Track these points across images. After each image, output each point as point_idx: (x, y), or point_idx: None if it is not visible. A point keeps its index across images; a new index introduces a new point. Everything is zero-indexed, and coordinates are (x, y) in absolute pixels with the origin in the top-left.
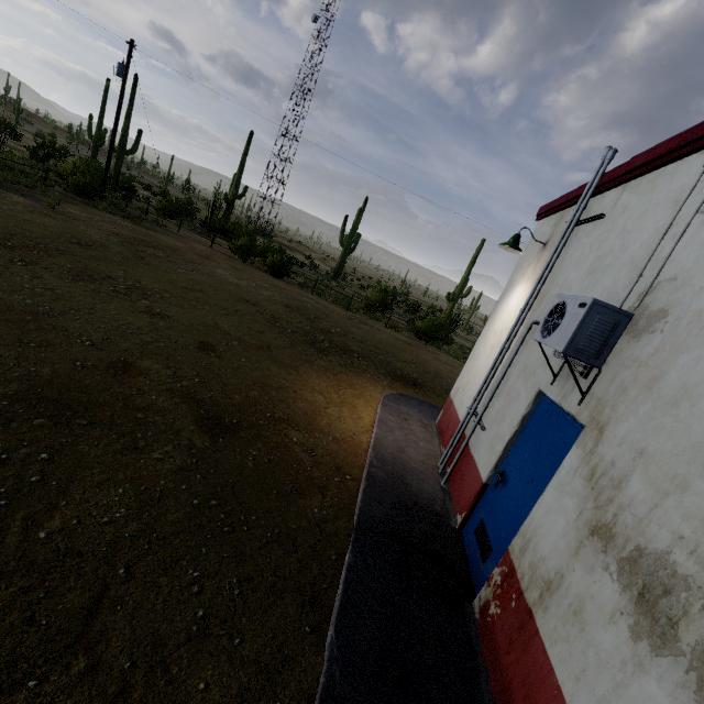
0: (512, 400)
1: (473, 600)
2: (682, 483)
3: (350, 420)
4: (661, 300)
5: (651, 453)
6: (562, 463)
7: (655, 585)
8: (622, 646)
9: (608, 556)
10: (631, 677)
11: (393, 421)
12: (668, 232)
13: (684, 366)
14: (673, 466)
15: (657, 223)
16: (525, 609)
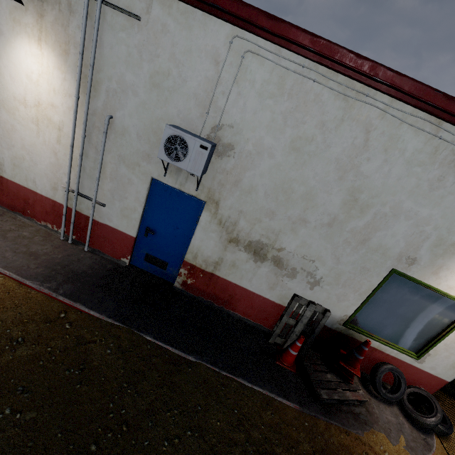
0: (125, 184)
1: (171, 284)
2: (259, 220)
3: None
4: (228, 138)
5: (245, 212)
6: (200, 220)
7: (258, 249)
8: (252, 266)
9: (240, 247)
10: (257, 270)
11: None
12: (218, 87)
13: (250, 177)
14: (255, 215)
15: (206, 72)
16: (209, 274)
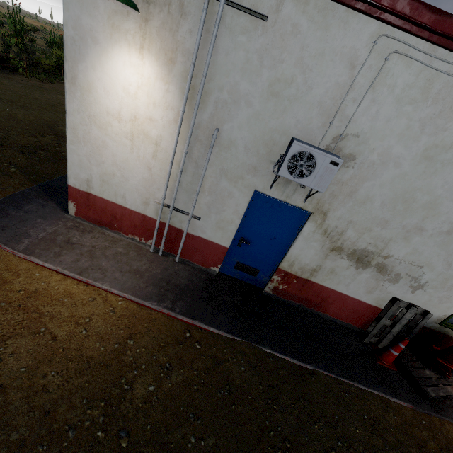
0: (224, 197)
1: (260, 289)
2: (369, 229)
3: (81, 310)
4: (350, 148)
5: (355, 222)
6: (303, 230)
7: (362, 256)
8: (353, 272)
9: (342, 255)
10: (357, 276)
11: (79, 259)
12: (349, 93)
13: (367, 188)
14: (366, 225)
15: (338, 77)
16: (304, 280)
